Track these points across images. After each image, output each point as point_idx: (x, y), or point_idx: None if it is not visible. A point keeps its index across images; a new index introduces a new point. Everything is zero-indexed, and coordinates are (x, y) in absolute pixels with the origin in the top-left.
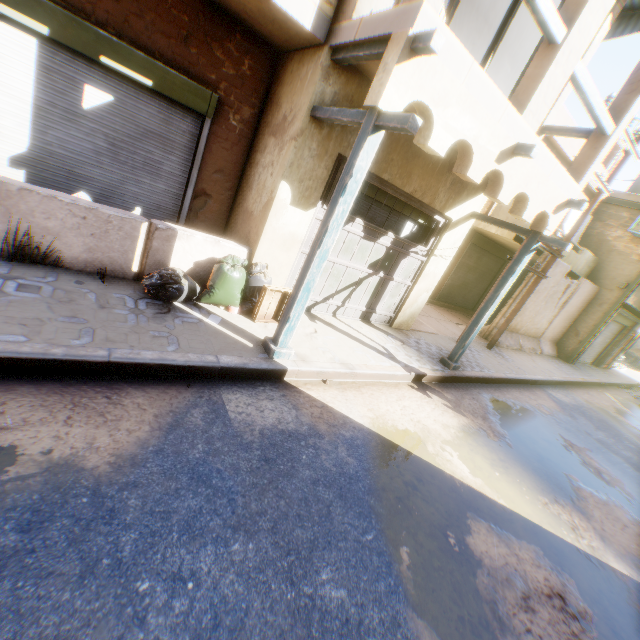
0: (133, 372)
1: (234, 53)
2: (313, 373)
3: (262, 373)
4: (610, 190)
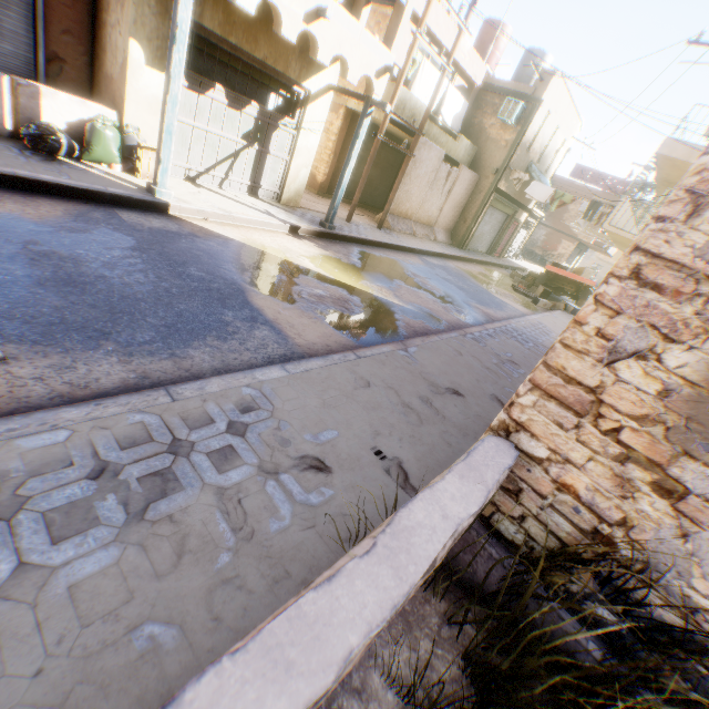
0: (39, 189)
1: None
2: (194, 211)
3: (149, 205)
4: (488, 77)
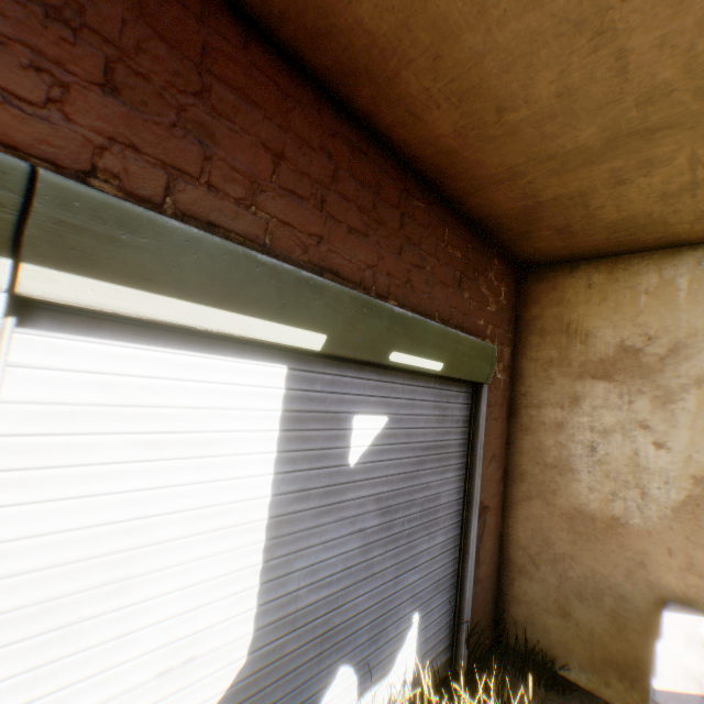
0: None
1: (493, 281)
2: None
3: None
4: None
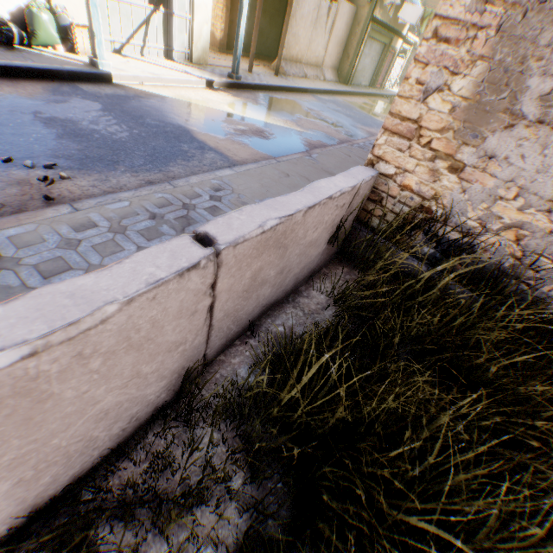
0: (17, 74)
1: None
2: (131, 78)
3: (97, 77)
4: None
